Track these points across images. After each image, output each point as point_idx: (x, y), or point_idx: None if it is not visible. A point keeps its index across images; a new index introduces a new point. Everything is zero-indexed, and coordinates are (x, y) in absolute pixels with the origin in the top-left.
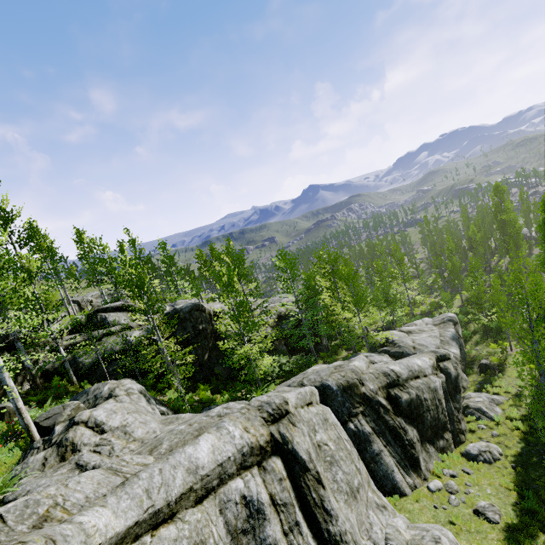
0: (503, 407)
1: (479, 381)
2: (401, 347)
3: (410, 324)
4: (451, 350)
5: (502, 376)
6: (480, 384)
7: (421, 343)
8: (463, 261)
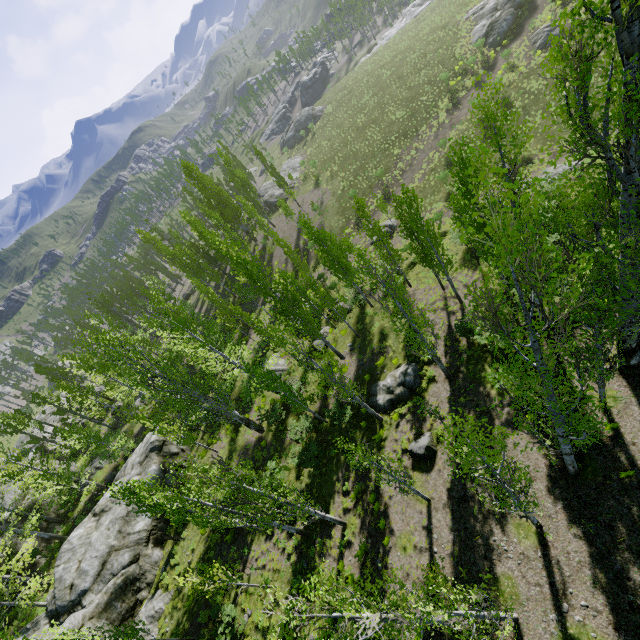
0: (160, 625)
1: (166, 558)
2: (55, 600)
3: (120, 472)
4: (136, 528)
5: (186, 534)
6: (166, 564)
7: (82, 569)
8: (215, 266)
